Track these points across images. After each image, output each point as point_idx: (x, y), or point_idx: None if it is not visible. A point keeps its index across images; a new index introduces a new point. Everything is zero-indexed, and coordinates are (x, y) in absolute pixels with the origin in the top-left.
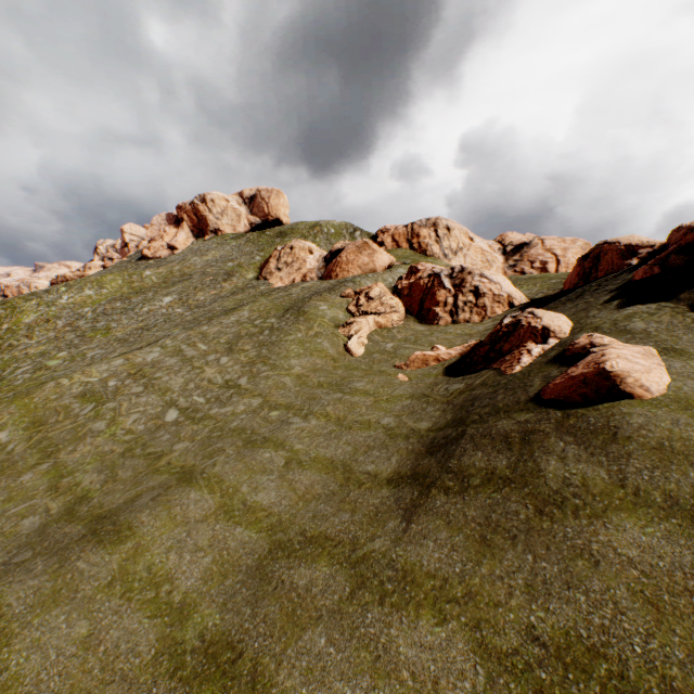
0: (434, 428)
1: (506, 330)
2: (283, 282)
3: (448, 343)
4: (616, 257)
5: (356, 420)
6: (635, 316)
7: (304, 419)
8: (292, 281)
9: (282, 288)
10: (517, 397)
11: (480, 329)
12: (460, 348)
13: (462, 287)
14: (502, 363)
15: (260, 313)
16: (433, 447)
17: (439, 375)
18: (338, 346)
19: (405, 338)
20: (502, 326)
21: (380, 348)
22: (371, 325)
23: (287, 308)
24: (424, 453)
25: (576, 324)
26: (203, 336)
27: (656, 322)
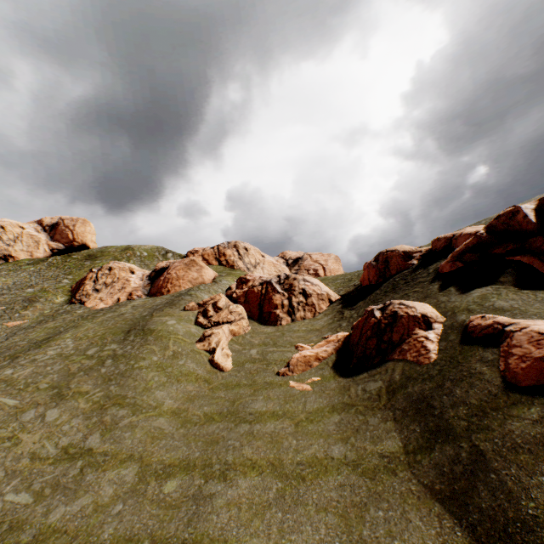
0: (414, 448)
1: (387, 321)
2: (106, 302)
3: (305, 340)
4: (400, 260)
5: (298, 460)
6: (488, 296)
7: (224, 481)
8: (116, 300)
9: (107, 309)
10: (484, 388)
11: (322, 323)
12: (331, 344)
13: (293, 291)
14: (404, 353)
15: (91, 340)
16: (454, 481)
17: (337, 375)
18: (205, 363)
19: (263, 342)
20: (380, 319)
21: (246, 356)
22: (227, 334)
23: (128, 329)
24: (453, 495)
25: (440, 309)
26: (7, 385)
27: (511, 299)
